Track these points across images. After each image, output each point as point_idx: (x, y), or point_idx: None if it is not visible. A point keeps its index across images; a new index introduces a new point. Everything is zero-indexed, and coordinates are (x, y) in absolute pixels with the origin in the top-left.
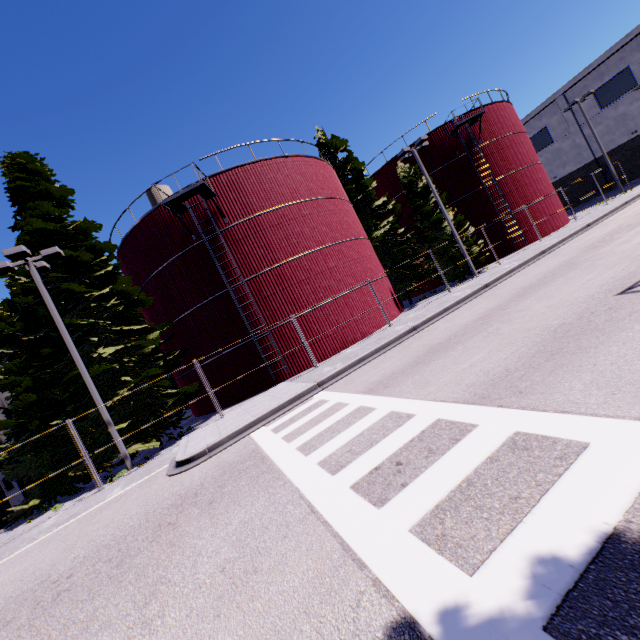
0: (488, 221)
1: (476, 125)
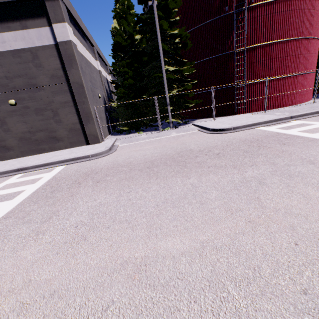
0: None
1: None
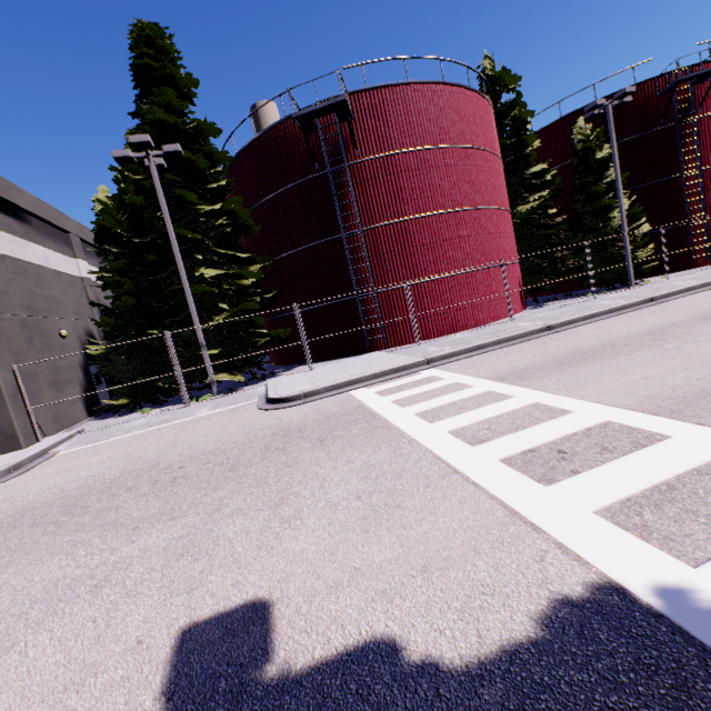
0: (669, 222)
1: (703, 85)
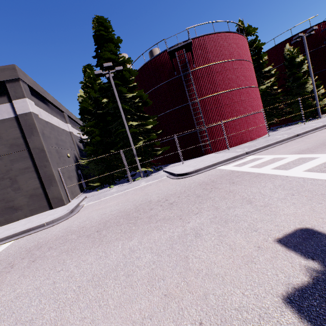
0: None
1: None
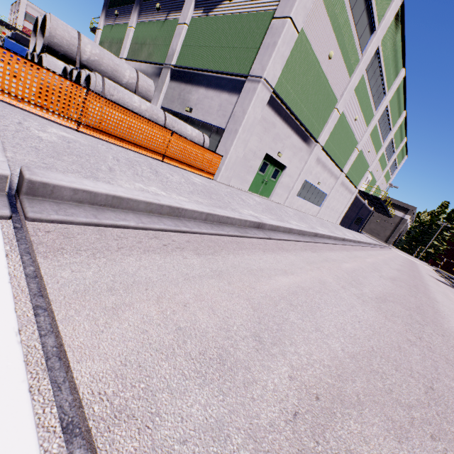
0: None
1: None
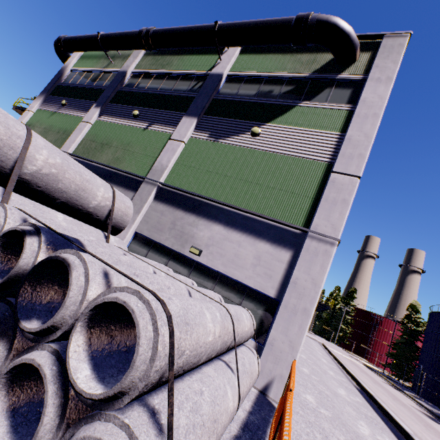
0: None
1: None
